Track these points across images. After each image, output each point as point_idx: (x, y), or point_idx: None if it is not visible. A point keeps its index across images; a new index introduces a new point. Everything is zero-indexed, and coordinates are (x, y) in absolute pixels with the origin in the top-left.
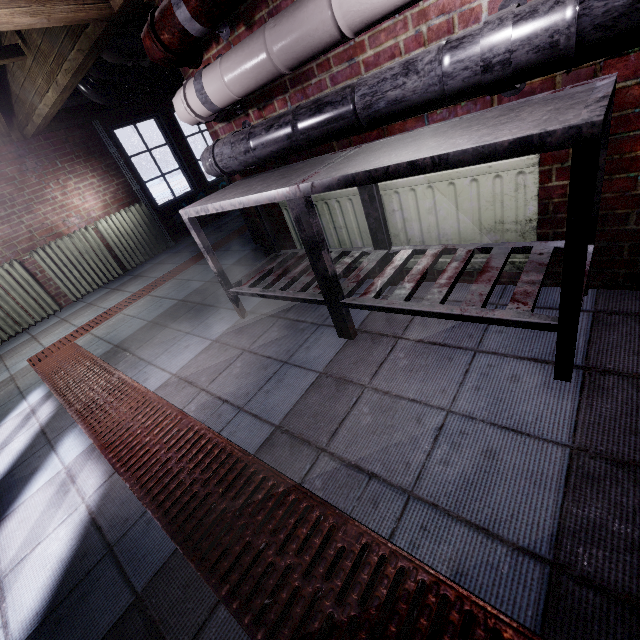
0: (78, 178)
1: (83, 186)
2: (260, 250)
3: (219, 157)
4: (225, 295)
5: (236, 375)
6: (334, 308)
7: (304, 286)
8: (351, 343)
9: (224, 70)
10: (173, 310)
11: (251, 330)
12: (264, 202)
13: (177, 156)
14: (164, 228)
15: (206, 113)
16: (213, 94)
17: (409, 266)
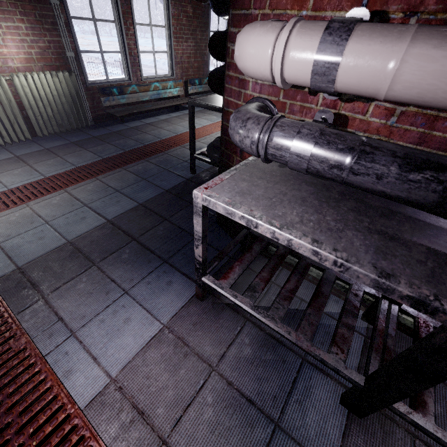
0: (1, 14)
1: (5, 26)
2: (197, 184)
3: (277, 143)
4: (167, 240)
5: (210, 425)
6: (370, 399)
7: (314, 329)
8: (356, 420)
9: (417, 56)
10: (101, 235)
11: (214, 327)
12: (397, 299)
13: (121, 39)
14: (88, 105)
15: (297, 81)
16: (349, 72)
17: (403, 321)
